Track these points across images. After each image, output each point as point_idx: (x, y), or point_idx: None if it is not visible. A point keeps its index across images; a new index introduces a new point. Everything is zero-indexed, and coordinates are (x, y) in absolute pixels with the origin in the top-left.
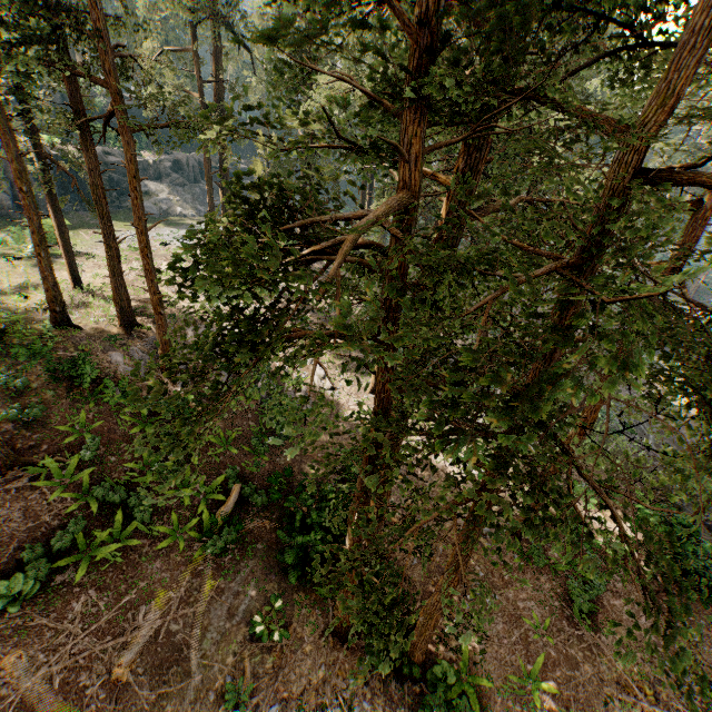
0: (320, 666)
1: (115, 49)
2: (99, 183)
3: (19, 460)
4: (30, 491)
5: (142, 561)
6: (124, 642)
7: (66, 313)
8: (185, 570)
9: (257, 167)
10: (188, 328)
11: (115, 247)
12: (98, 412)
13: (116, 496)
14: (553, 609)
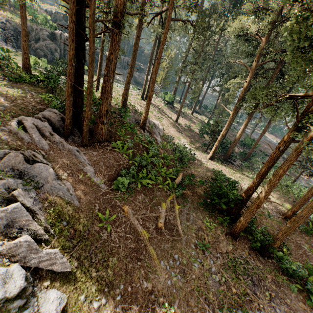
0: (229, 245)
1: None
2: (138, 43)
3: (109, 138)
4: (113, 151)
5: (154, 190)
6: (156, 216)
7: None
8: (167, 199)
9: (164, 63)
10: (141, 116)
11: (132, 72)
12: (126, 132)
13: (145, 162)
14: (311, 245)
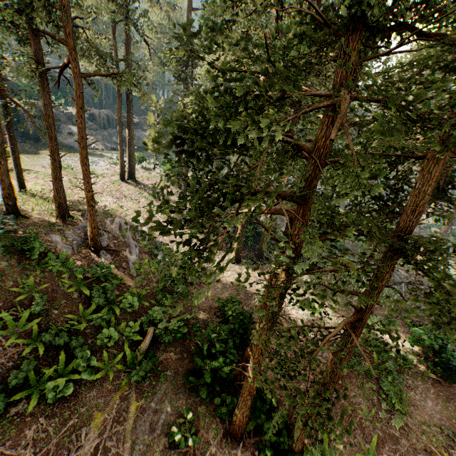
0: None
1: (74, 20)
2: (50, 114)
3: None
4: None
5: (82, 390)
6: None
7: (17, 206)
8: (115, 395)
9: (151, 118)
10: (106, 220)
11: (58, 160)
12: (43, 277)
13: (61, 340)
14: (374, 401)
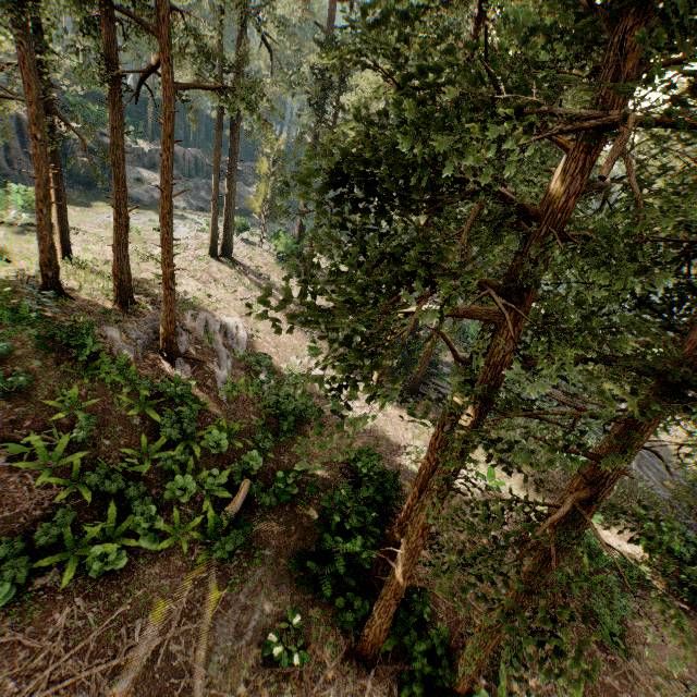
0: (346, 696)
1: None
2: (120, 143)
3: None
4: (8, 473)
5: (139, 564)
6: (115, 665)
7: (58, 279)
8: (187, 577)
9: (263, 165)
10: (186, 313)
11: (124, 215)
12: (91, 389)
13: (113, 485)
14: (580, 630)
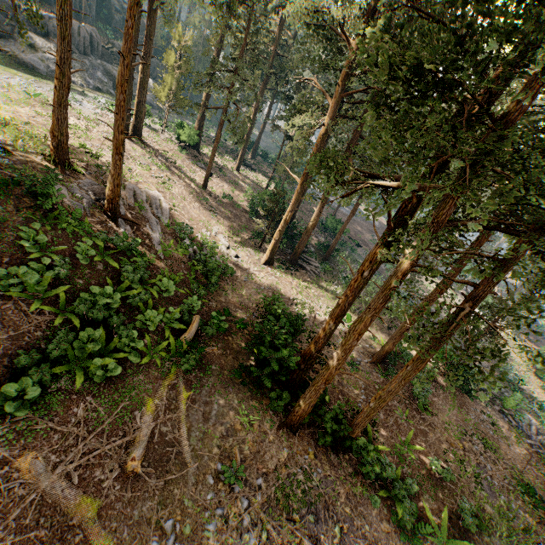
0: (283, 449)
1: None
2: None
3: None
4: (1, 300)
5: (128, 374)
6: (126, 442)
7: None
8: (163, 383)
9: (171, 56)
10: None
11: (68, 76)
12: (55, 236)
13: (100, 314)
14: (406, 405)
